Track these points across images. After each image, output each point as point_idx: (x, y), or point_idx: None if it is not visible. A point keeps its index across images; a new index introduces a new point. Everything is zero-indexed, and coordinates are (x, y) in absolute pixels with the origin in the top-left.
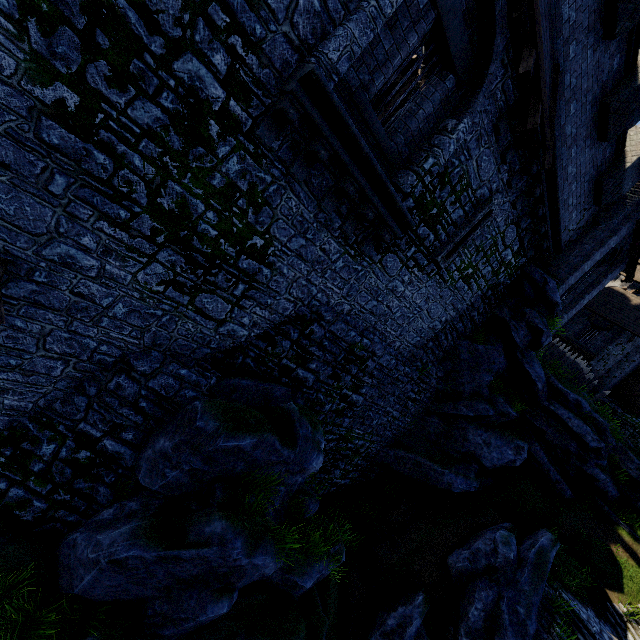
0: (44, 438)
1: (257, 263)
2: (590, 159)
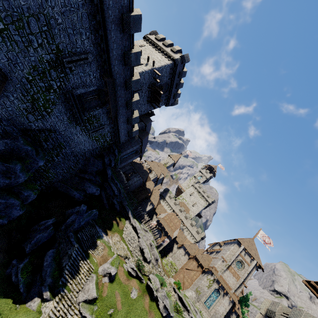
0: None
1: (47, 114)
2: (126, 127)
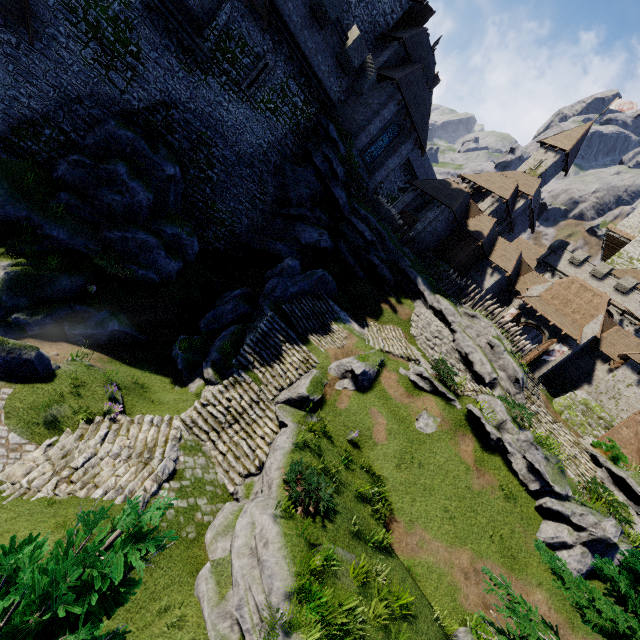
0: (46, 127)
1: (136, 61)
2: (323, 41)
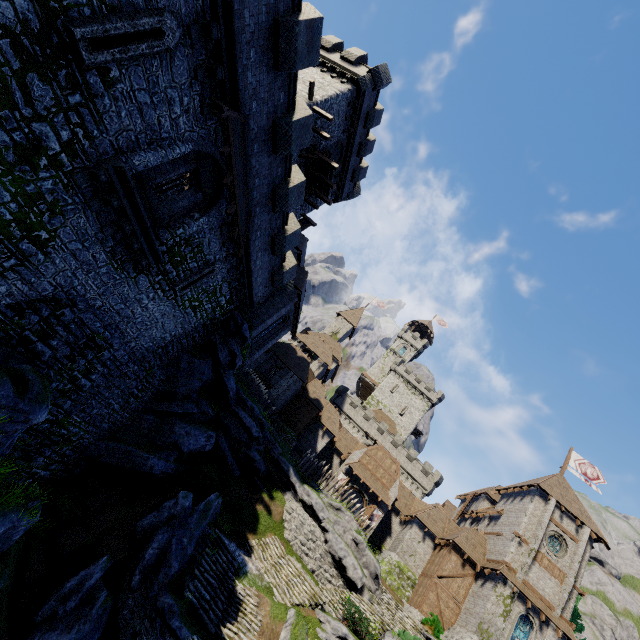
0: None
1: (36, 249)
2: (269, 261)
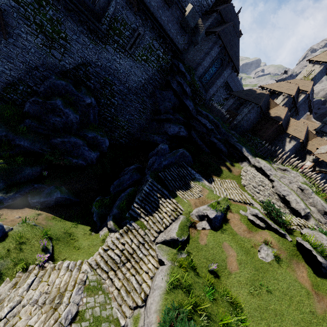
0: (20, 85)
1: (65, 42)
2: (171, 15)
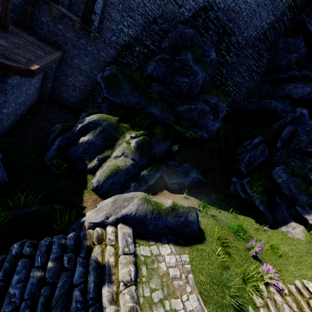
0: (136, 46)
1: None
2: None
